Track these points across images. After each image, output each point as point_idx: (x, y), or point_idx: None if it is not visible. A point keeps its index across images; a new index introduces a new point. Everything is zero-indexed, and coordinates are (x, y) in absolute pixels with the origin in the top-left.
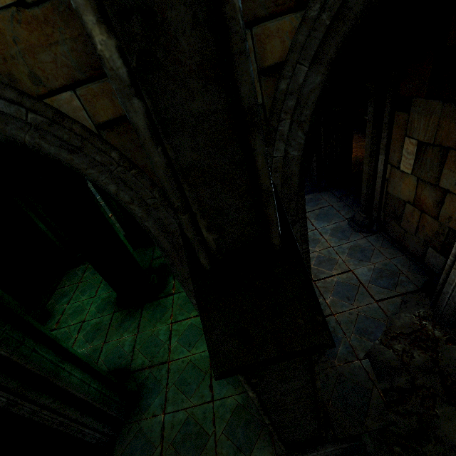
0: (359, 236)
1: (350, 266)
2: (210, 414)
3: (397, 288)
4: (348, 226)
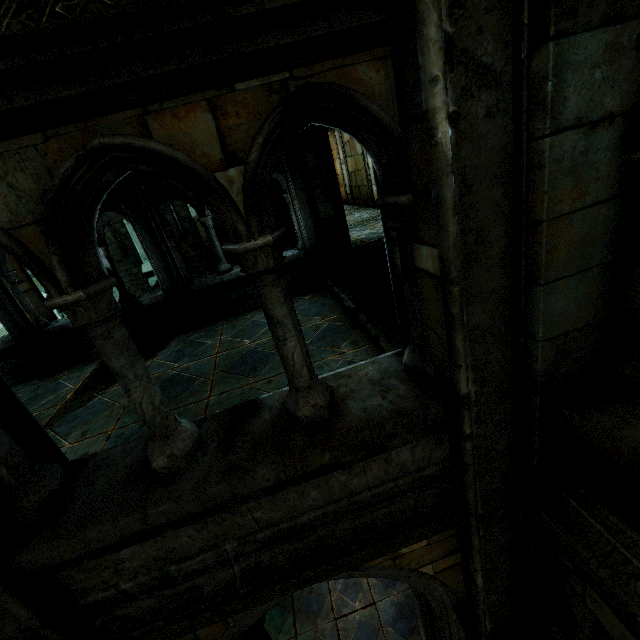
0: None
1: (375, 595)
2: None
3: (413, 635)
4: None
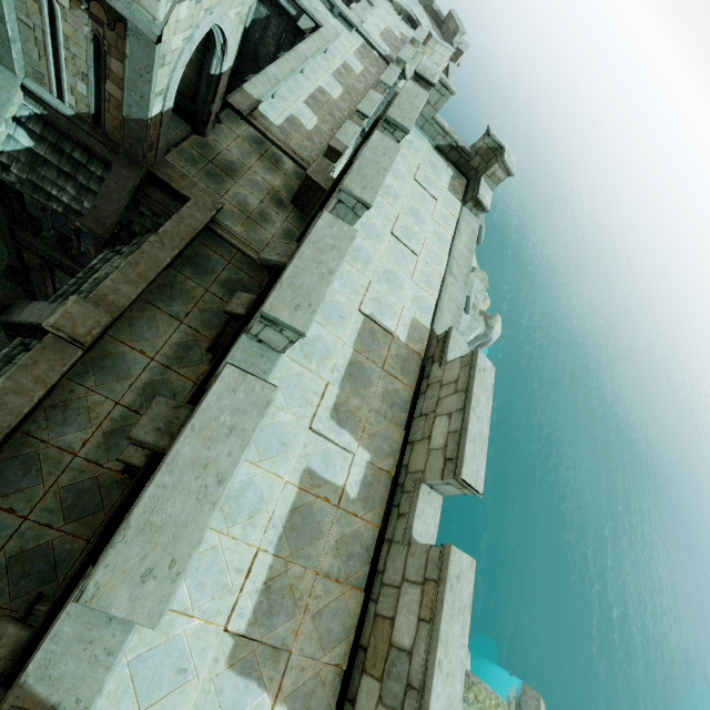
0: None
1: None
2: (6, 285)
3: None
4: None
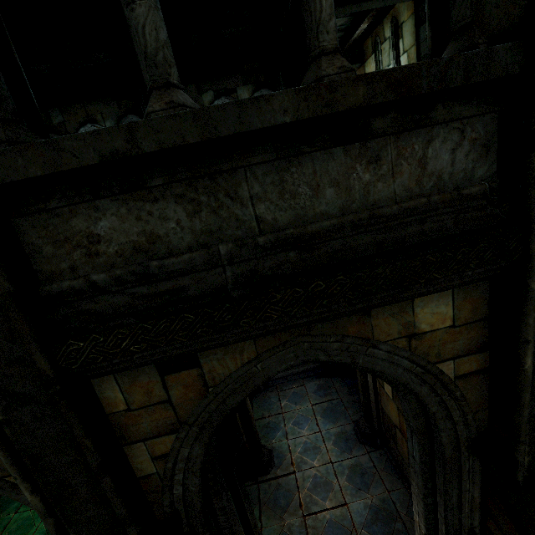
0: (362, 450)
1: (346, 496)
2: None
3: None
4: (354, 432)
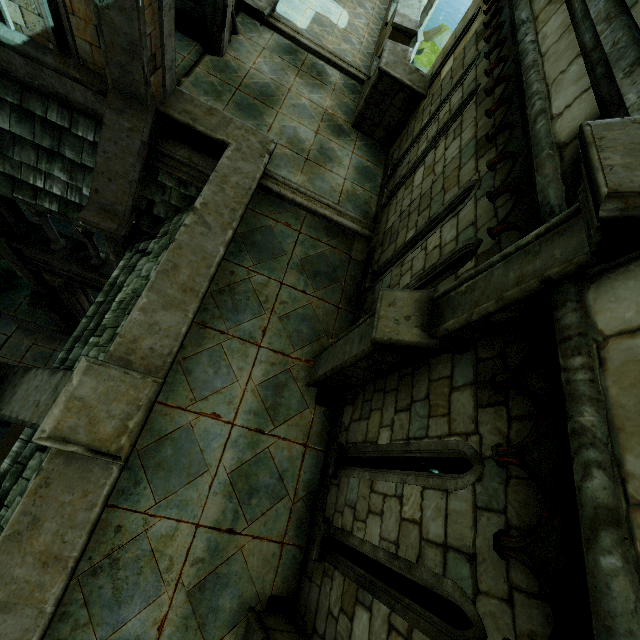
0: None
1: None
2: None
3: None
4: None
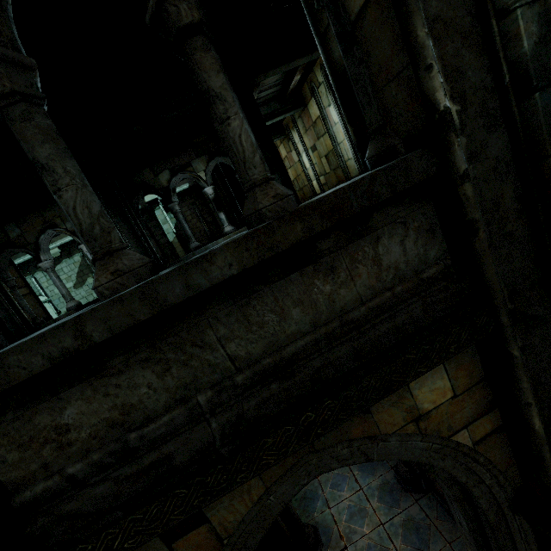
0: (410, 500)
1: None
2: None
3: None
4: (396, 480)
